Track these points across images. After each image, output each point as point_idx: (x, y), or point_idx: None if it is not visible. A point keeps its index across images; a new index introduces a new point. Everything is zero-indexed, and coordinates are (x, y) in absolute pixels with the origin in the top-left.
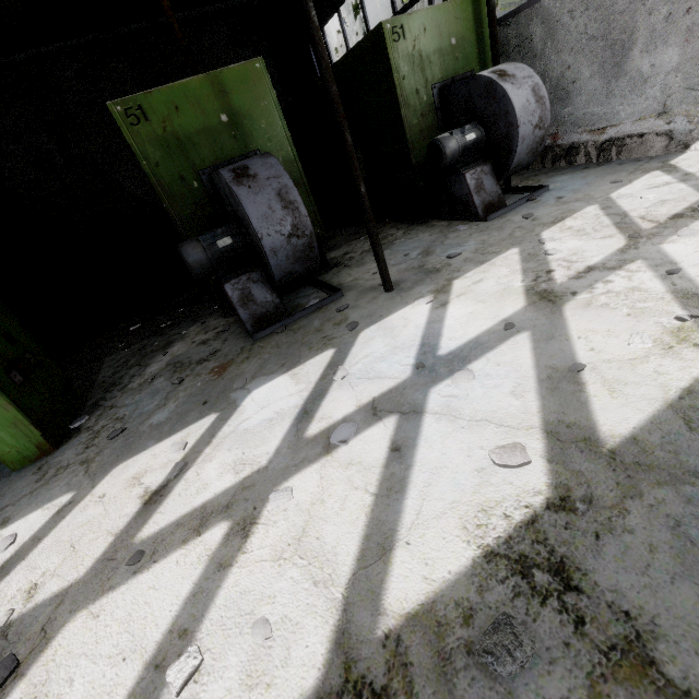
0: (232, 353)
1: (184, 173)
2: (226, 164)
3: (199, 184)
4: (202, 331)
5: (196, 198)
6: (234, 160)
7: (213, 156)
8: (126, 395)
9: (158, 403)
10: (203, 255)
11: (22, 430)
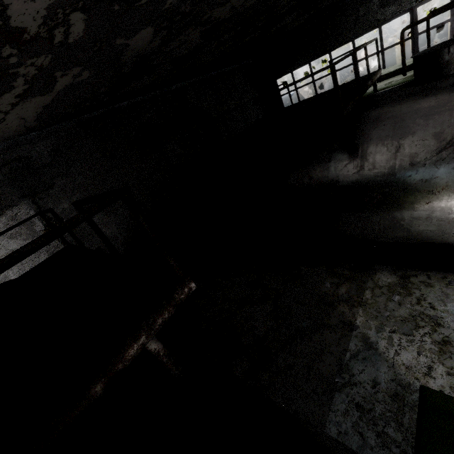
0: None
1: None
2: None
3: None
4: None
5: None
6: None
7: None
8: None
9: None
10: None
11: None
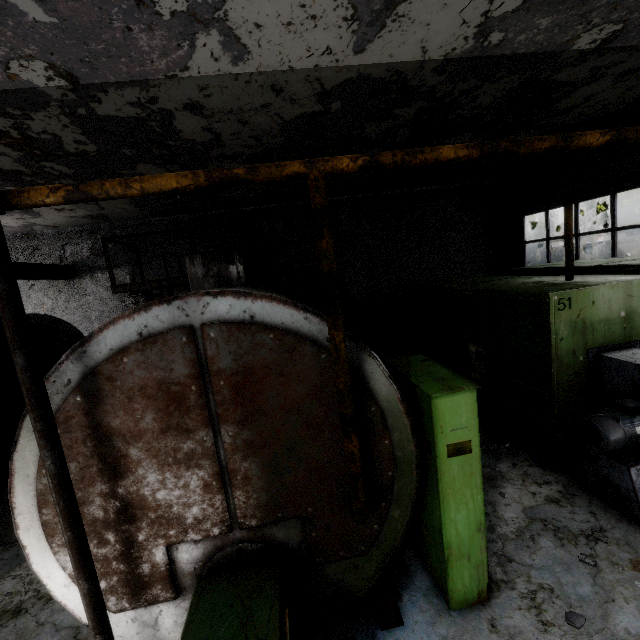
0: (637, 545)
1: (576, 348)
2: (610, 347)
3: (583, 358)
4: (528, 478)
5: (576, 368)
6: (617, 345)
7: (602, 340)
8: (511, 546)
9: (595, 590)
10: (622, 436)
11: (478, 573)
